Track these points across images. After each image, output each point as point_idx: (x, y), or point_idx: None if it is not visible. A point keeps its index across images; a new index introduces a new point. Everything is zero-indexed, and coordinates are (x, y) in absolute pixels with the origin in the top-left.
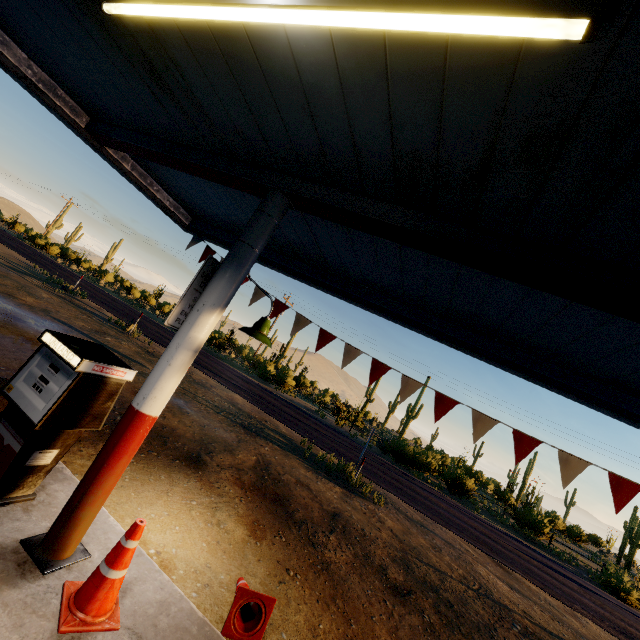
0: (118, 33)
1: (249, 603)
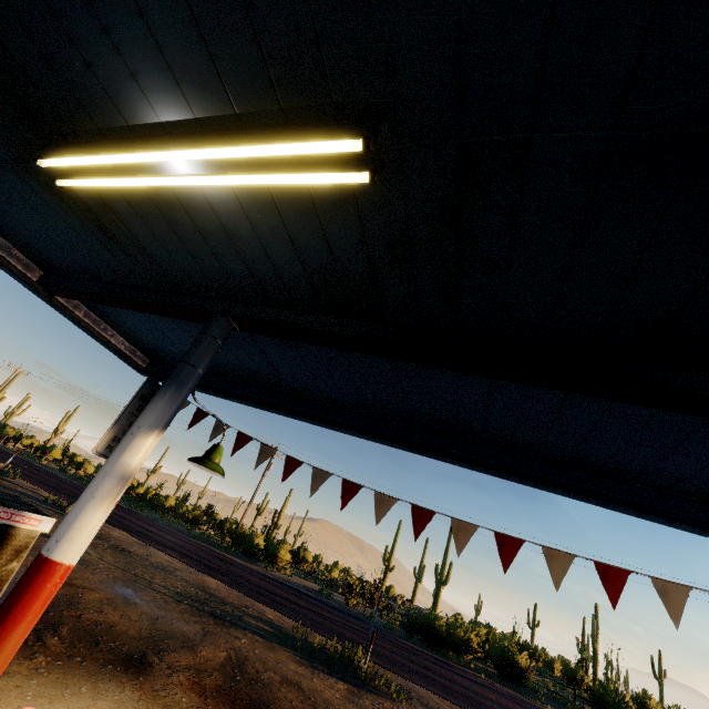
0: (72, 201)
1: None
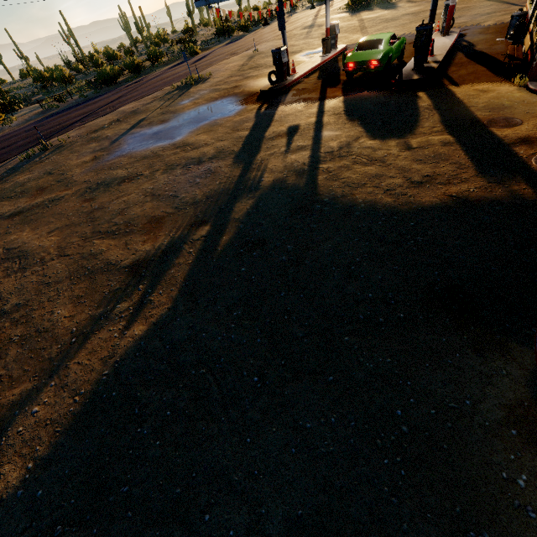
0: None
1: None
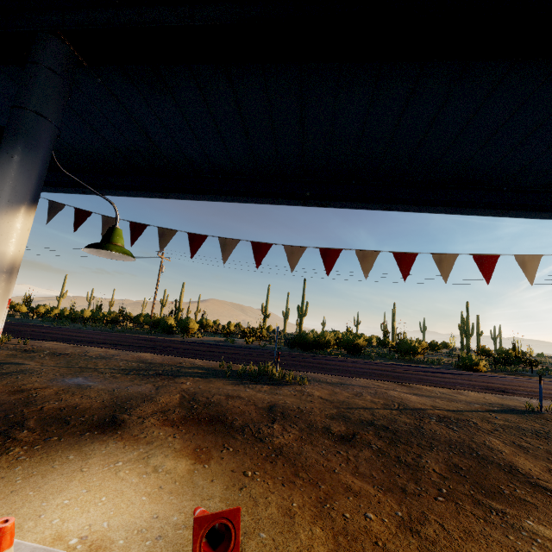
0: None
1: (214, 527)
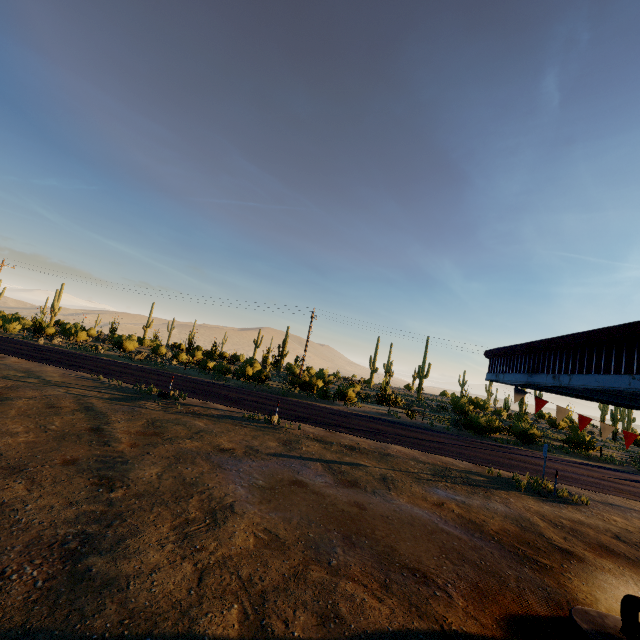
0: None
1: None
